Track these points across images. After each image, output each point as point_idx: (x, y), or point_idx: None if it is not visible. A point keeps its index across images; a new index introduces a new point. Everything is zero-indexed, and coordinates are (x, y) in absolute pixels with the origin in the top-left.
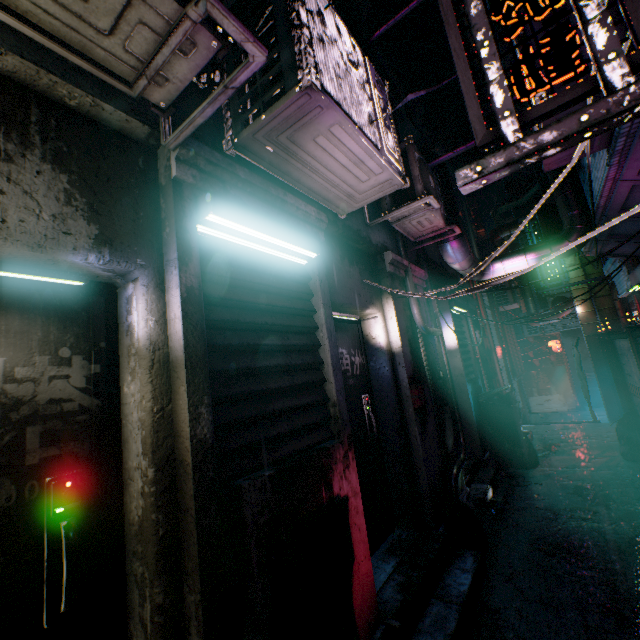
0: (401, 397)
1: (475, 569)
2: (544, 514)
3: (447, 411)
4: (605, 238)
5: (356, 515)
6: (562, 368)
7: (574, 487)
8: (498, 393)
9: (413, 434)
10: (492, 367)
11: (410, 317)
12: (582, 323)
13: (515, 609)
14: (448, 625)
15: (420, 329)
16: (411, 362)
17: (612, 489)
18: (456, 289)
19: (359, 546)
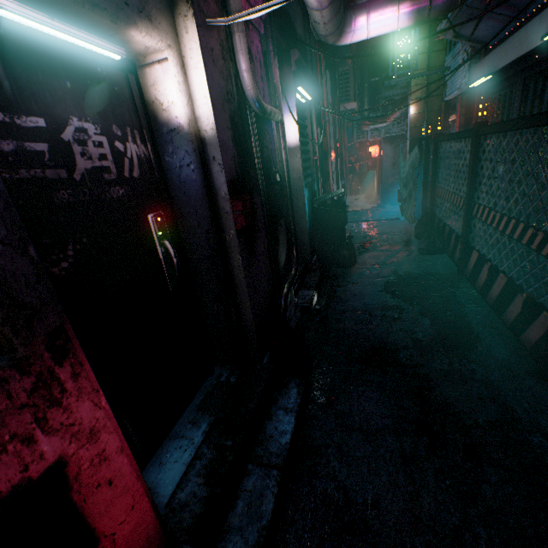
0: (218, 214)
1: (299, 407)
2: (361, 316)
3: (282, 224)
4: (478, 3)
5: (99, 469)
6: (371, 173)
7: (384, 284)
8: (332, 198)
9: (236, 264)
10: (327, 170)
11: (235, 77)
12: (411, 126)
13: (336, 445)
14: (264, 510)
15: (251, 104)
16: (234, 158)
17: (413, 284)
18: (304, 61)
19: (113, 508)
